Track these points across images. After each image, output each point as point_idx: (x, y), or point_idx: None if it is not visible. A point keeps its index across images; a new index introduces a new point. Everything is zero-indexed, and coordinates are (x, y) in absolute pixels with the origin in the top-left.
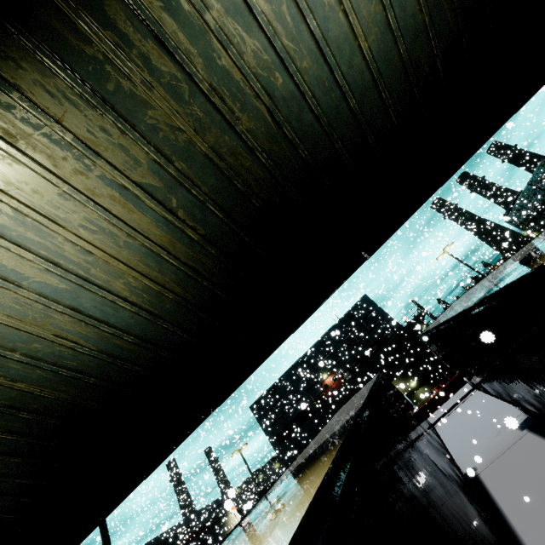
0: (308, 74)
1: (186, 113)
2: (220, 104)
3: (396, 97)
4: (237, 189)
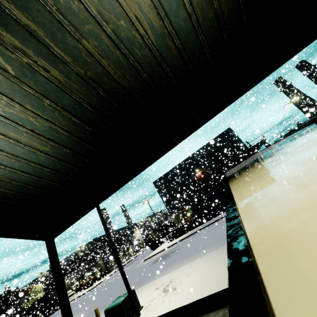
0: None
1: None
2: None
3: None
4: None
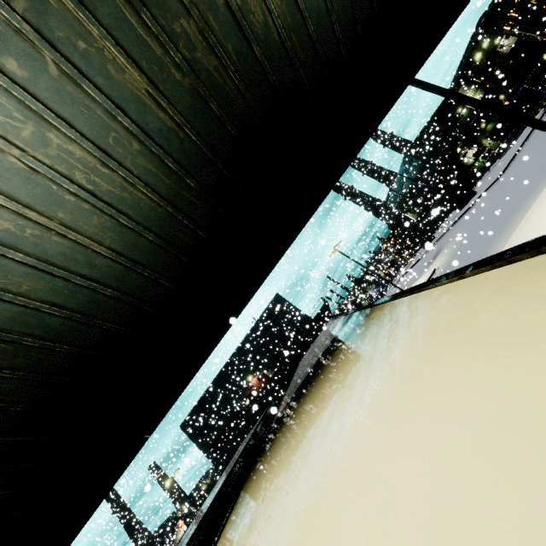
0: (35, 293)
1: None
2: None
3: (162, 270)
4: None
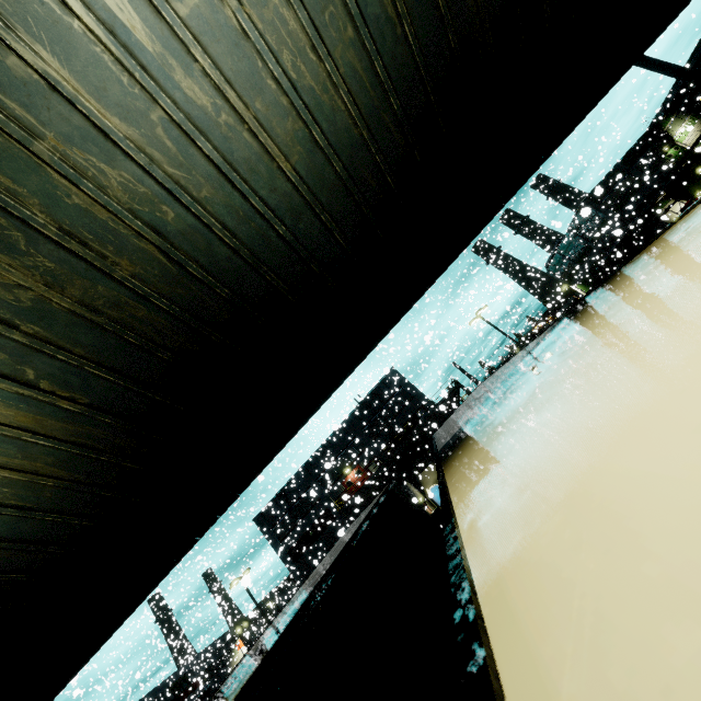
0: (212, 204)
1: (27, 266)
2: (82, 249)
3: (340, 218)
4: (130, 344)
